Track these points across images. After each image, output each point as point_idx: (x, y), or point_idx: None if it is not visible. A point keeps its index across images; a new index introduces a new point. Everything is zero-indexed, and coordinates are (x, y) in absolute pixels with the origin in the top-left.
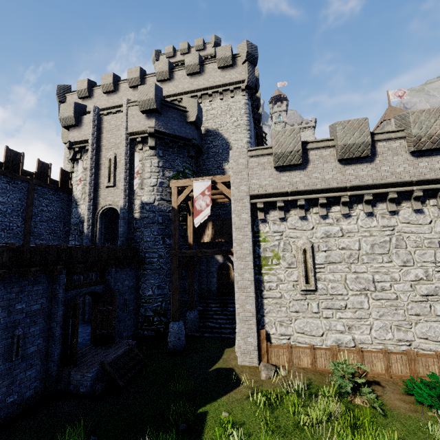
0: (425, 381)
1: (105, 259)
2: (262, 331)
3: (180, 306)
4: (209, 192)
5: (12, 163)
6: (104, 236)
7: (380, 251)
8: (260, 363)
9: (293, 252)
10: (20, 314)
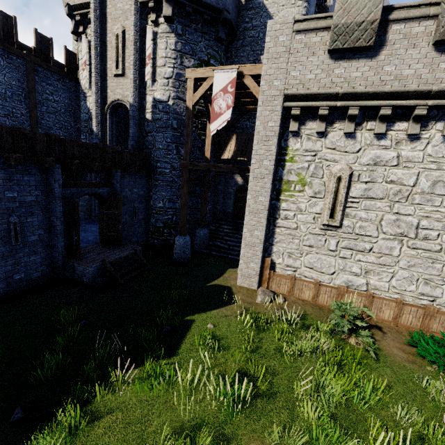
0: (436, 338)
1: (109, 161)
2: (267, 259)
3: (191, 222)
4: (232, 88)
5: (3, 31)
6: (117, 138)
7: (443, 191)
8: (259, 287)
9: (324, 179)
10: (13, 203)
